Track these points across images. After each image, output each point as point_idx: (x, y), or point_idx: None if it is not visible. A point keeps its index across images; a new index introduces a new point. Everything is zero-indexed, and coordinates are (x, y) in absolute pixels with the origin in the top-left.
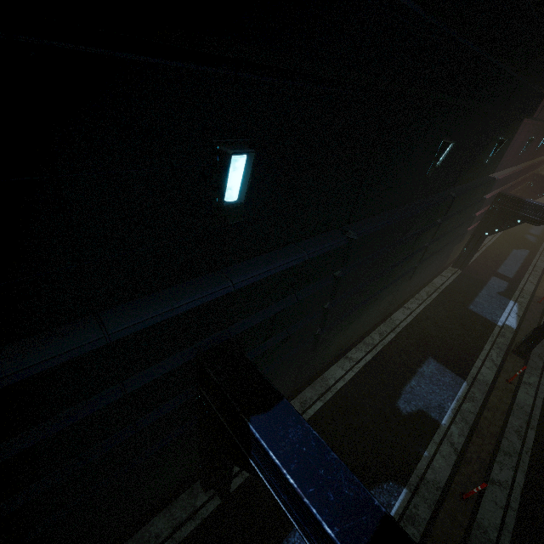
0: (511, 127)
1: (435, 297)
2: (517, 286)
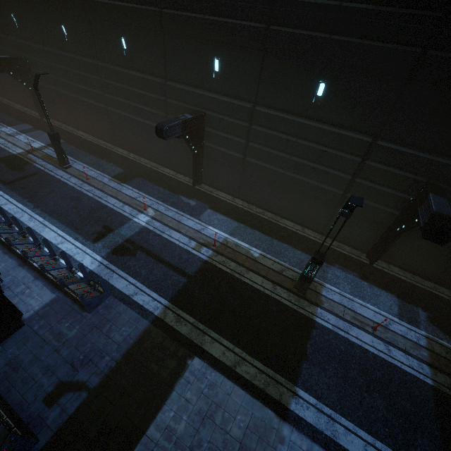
0: None
1: None
2: None
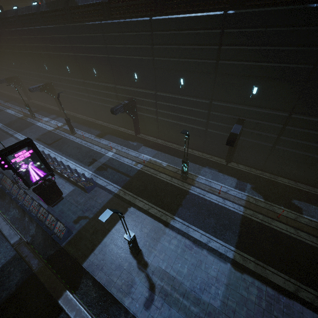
0: None
1: None
2: None
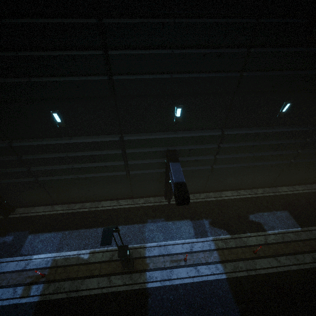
0: None
1: None
2: None
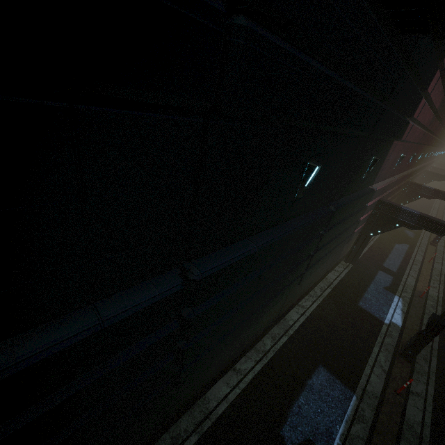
0: (383, 148)
1: (328, 294)
2: (400, 280)
